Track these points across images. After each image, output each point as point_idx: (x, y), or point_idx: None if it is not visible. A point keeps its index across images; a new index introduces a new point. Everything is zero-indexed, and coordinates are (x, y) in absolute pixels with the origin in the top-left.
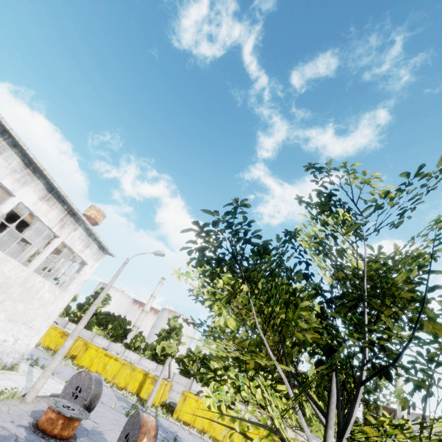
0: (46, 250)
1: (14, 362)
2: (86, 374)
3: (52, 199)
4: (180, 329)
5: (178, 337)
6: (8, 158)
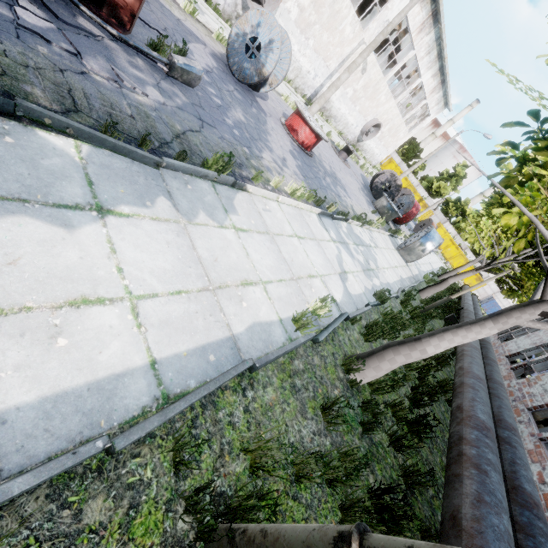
0: (415, 108)
1: (374, 164)
2: (409, 191)
3: (437, 74)
4: (462, 179)
5: (456, 184)
6: (431, 55)
